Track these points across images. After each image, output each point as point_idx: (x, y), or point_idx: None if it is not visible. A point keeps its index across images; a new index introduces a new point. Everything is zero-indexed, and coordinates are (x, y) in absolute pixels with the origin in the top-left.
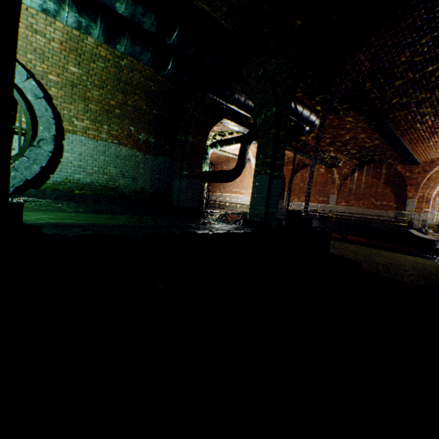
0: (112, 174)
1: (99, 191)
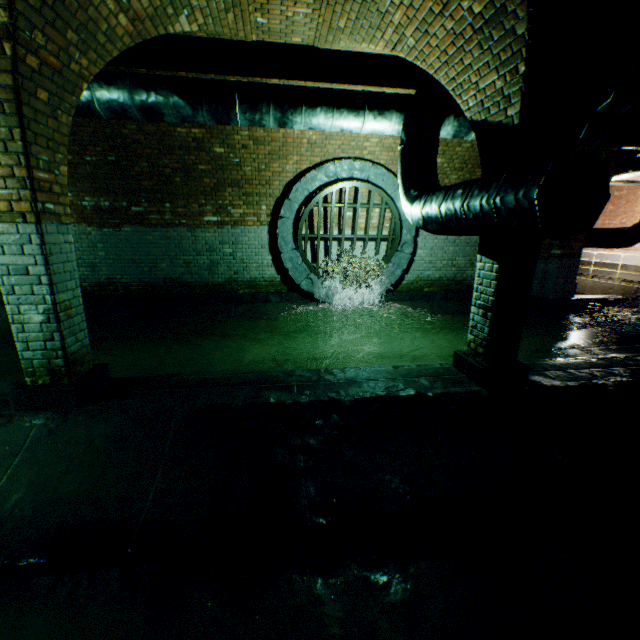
0: (460, 265)
1: (445, 286)
